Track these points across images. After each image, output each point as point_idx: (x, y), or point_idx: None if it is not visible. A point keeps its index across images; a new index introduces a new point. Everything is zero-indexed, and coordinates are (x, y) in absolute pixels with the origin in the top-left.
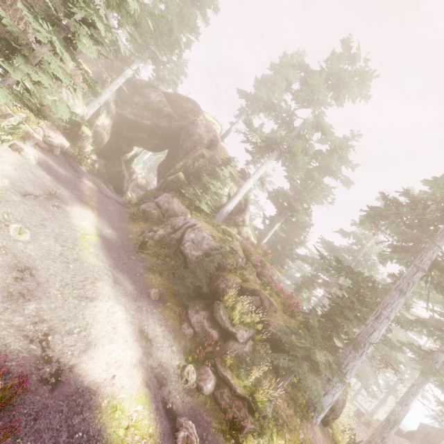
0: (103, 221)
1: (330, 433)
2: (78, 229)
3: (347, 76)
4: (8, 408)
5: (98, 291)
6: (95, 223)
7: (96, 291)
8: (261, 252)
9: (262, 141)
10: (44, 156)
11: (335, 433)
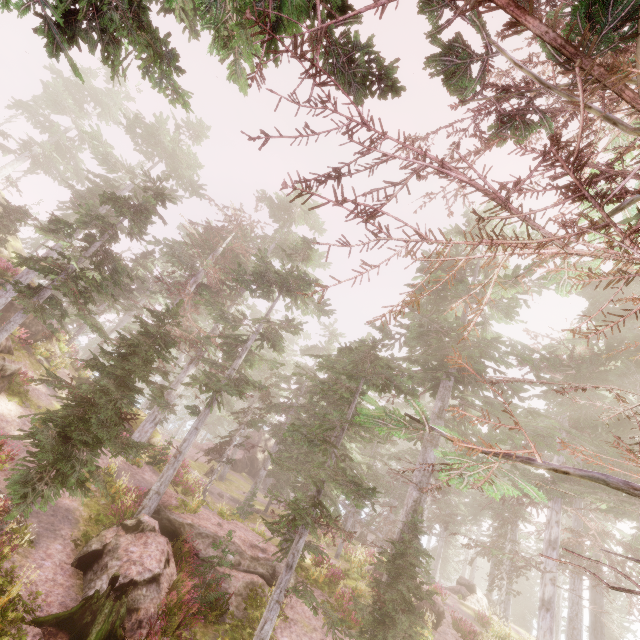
0: None
1: (31, 350)
2: None
3: (103, 94)
4: None
5: None
6: None
7: None
8: (7, 257)
9: (4, 138)
10: None
11: (38, 351)
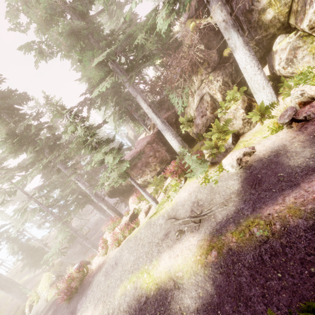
0: (210, 280)
1: None
2: (153, 263)
3: None
4: (83, 291)
5: (97, 306)
6: (182, 271)
7: (98, 305)
8: None
9: None
10: (290, 138)
11: None
